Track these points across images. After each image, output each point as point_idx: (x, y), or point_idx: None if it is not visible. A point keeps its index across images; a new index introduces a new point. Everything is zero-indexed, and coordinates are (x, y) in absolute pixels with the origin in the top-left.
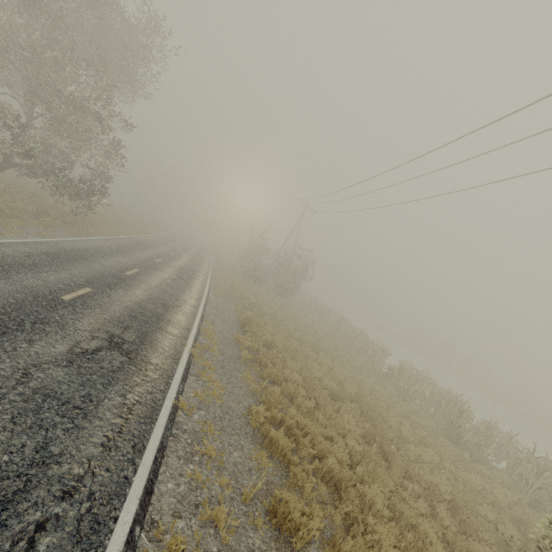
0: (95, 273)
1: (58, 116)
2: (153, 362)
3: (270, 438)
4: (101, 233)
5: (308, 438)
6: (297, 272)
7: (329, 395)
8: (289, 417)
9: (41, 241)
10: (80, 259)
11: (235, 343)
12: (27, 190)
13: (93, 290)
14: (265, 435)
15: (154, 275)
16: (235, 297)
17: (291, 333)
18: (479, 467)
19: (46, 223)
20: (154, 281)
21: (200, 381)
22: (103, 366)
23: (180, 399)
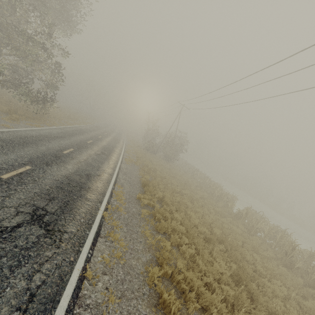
0: (38, 154)
1: (15, 43)
2: (69, 231)
3: (163, 300)
4: (53, 124)
5: (194, 293)
6: (178, 147)
7: (203, 237)
8: (177, 268)
9: (4, 131)
10: (30, 143)
11: (137, 201)
12: (6, 97)
13: (32, 167)
14: (159, 292)
15: (84, 152)
16: (138, 164)
17: (175, 189)
18: (312, 292)
19: (13, 118)
20: (83, 157)
21: (108, 242)
22: (17, 245)
23: (87, 268)
